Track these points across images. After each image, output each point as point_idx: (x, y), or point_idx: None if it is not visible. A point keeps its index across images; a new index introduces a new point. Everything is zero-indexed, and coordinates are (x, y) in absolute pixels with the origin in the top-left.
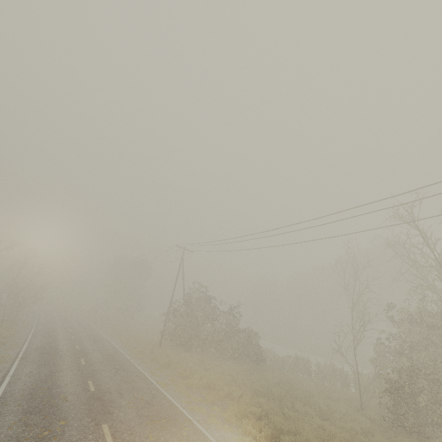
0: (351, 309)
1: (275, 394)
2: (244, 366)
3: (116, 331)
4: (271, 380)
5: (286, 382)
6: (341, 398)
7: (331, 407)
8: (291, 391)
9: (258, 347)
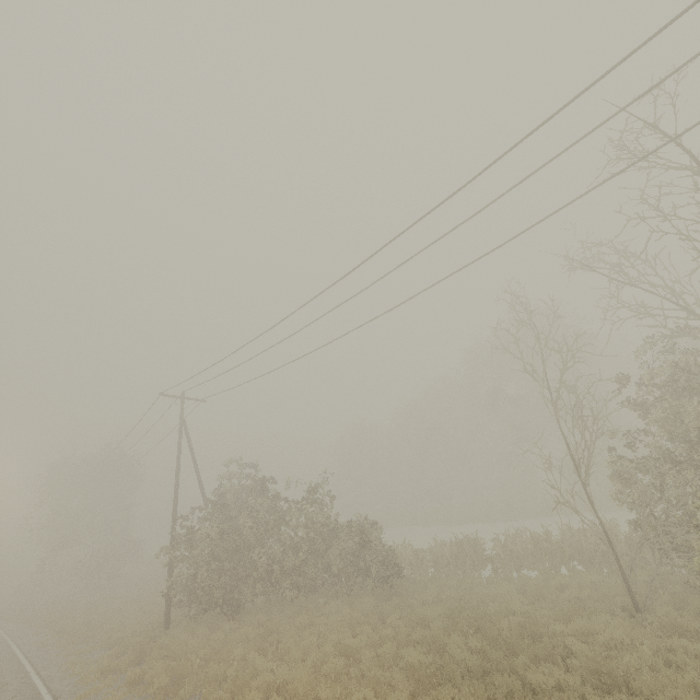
0: (555, 405)
1: (460, 658)
2: (365, 603)
3: (60, 628)
4: (430, 617)
5: (464, 608)
6: (592, 601)
7: (590, 637)
8: (489, 633)
9: (382, 550)
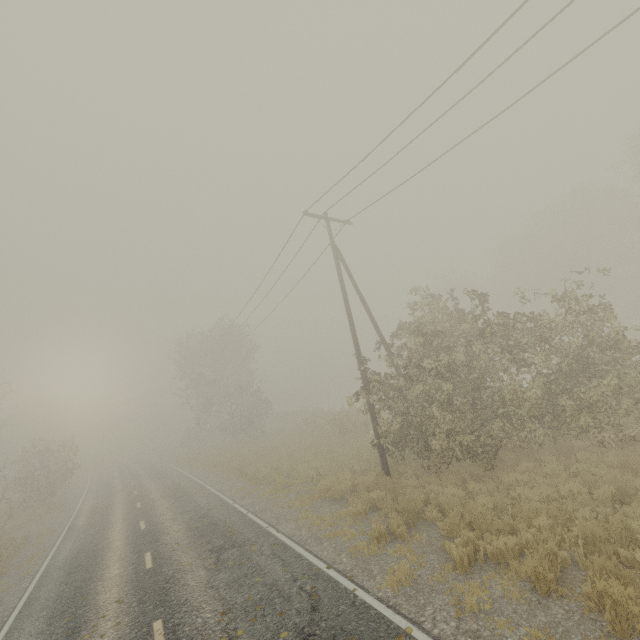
0: None
1: None
2: None
3: (249, 476)
4: None
5: None
6: None
7: None
8: None
9: None
